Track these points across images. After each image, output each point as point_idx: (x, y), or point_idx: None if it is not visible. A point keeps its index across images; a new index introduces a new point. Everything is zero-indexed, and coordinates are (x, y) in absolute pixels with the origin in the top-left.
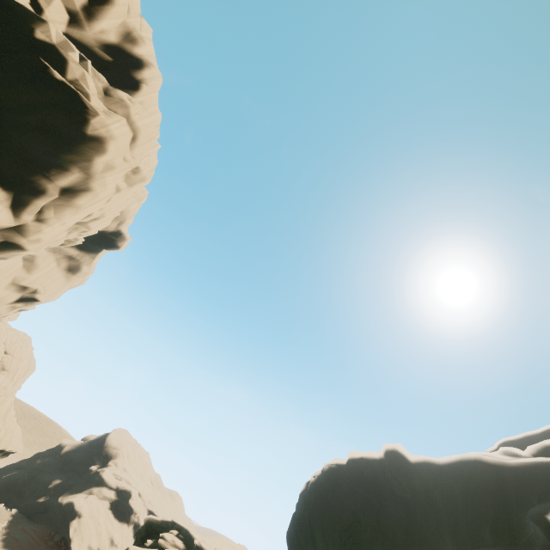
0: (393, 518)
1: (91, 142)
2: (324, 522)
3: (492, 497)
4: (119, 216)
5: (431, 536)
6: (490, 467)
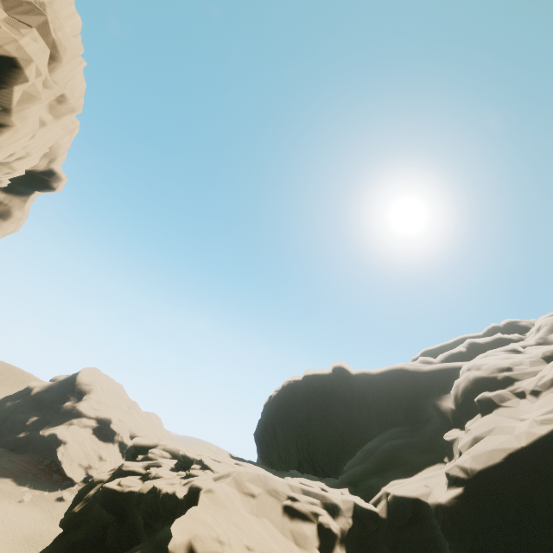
0: (336, 414)
1: None
2: (284, 423)
3: (408, 393)
4: (48, 152)
5: (363, 423)
6: (409, 373)
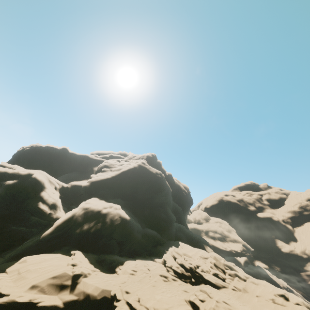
0: (57, 163)
1: None
2: (30, 161)
3: (86, 163)
4: None
5: (66, 168)
6: (89, 158)
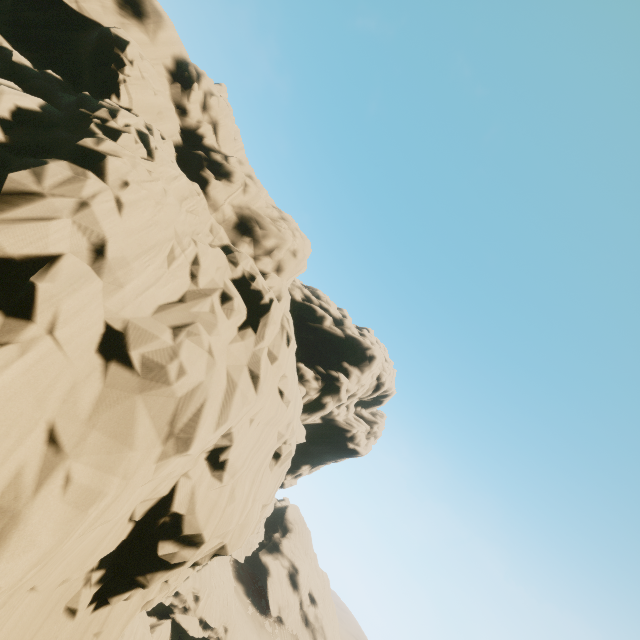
0: None
1: (356, 456)
2: None
3: None
4: None
5: None
6: None
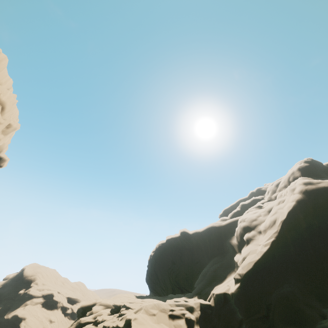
0: (186, 257)
1: None
2: (160, 269)
3: (217, 238)
4: None
5: (200, 258)
6: (216, 228)
